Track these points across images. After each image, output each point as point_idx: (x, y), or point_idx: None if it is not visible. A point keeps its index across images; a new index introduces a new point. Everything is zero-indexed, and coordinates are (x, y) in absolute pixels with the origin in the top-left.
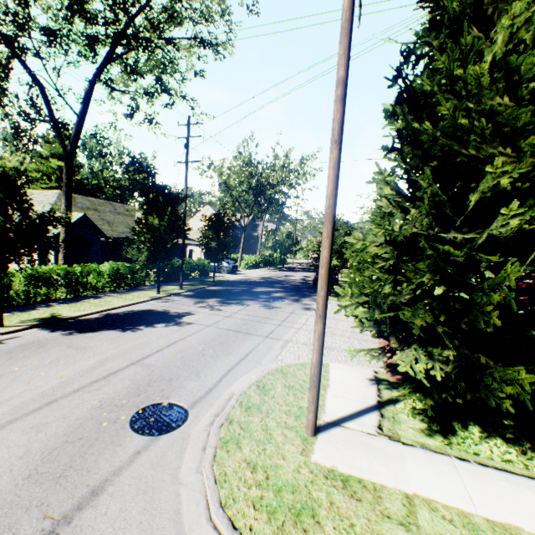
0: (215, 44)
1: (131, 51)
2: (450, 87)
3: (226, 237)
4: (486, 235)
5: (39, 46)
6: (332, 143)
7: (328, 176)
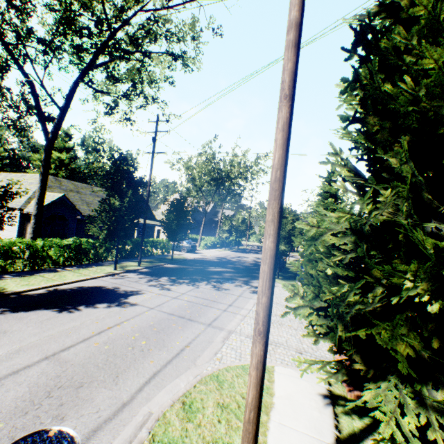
0: (184, 57)
1: (113, 61)
2: (433, 39)
3: (185, 220)
4: None
5: (36, 53)
6: (281, 99)
7: (276, 141)
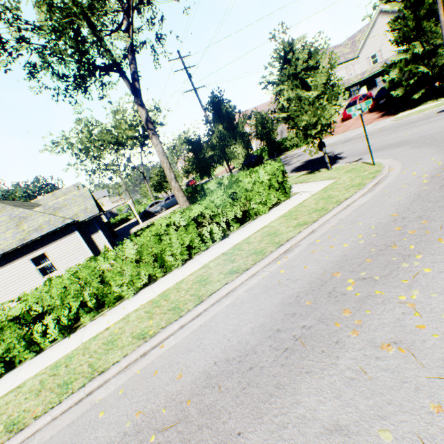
0: None
1: None
2: None
3: None
4: None
5: None
6: (440, 4)
7: (441, 15)
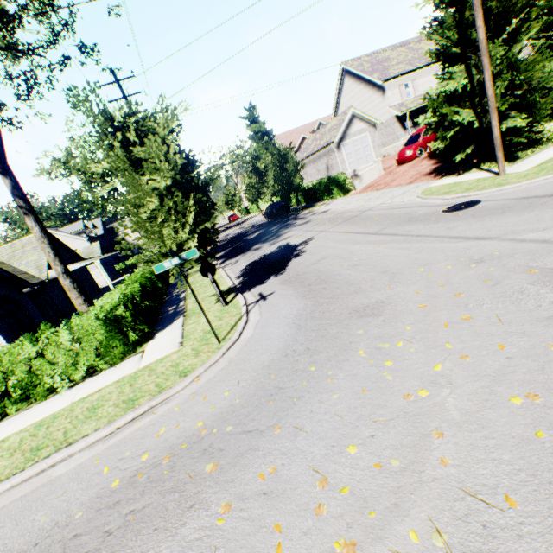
0: None
1: None
2: None
3: None
4: (521, 46)
5: None
6: (478, 7)
7: (480, 28)
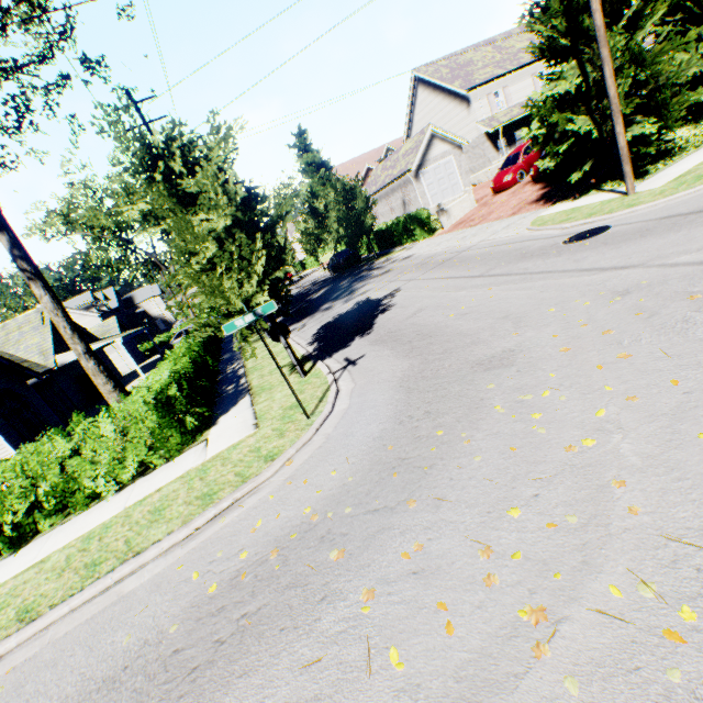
0: None
1: None
2: None
3: None
4: (645, 33)
5: None
6: None
7: (597, 11)
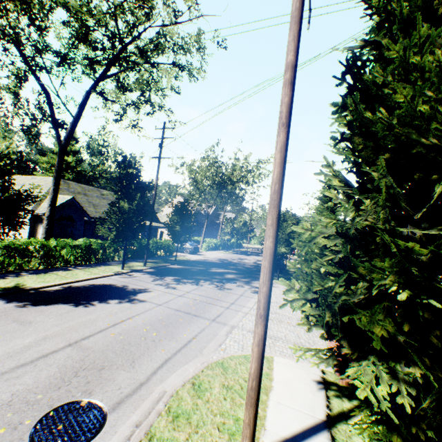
0: (190, 68)
1: (123, 71)
2: (405, 76)
3: (188, 222)
4: None
5: (52, 65)
6: (279, 126)
7: (275, 160)
